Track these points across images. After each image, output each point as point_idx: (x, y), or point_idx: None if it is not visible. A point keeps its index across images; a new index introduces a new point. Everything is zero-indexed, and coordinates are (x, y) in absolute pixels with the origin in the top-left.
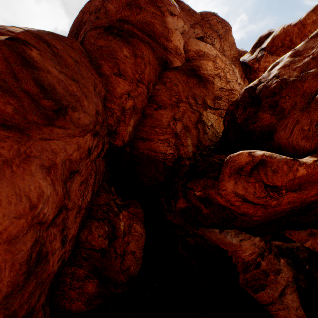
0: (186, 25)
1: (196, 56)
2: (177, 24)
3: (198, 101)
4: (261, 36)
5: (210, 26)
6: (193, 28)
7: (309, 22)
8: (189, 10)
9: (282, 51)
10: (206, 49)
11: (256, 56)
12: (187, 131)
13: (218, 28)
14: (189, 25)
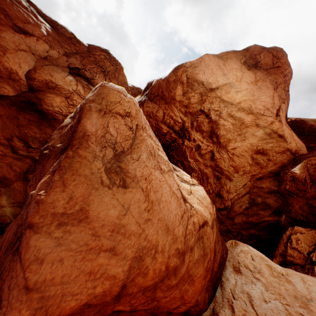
0: (55, 50)
1: (44, 87)
2: (33, 45)
3: (31, 143)
4: (149, 82)
5: (95, 60)
6: (68, 56)
7: (171, 80)
8: (71, 37)
9: (158, 100)
10: (61, 82)
11: (141, 99)
12: (1, 186)
13: (105, 64)
14: (63, 52)
